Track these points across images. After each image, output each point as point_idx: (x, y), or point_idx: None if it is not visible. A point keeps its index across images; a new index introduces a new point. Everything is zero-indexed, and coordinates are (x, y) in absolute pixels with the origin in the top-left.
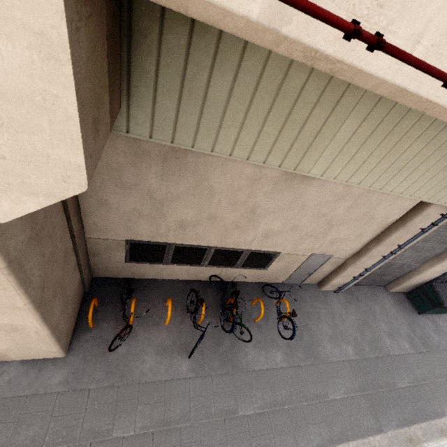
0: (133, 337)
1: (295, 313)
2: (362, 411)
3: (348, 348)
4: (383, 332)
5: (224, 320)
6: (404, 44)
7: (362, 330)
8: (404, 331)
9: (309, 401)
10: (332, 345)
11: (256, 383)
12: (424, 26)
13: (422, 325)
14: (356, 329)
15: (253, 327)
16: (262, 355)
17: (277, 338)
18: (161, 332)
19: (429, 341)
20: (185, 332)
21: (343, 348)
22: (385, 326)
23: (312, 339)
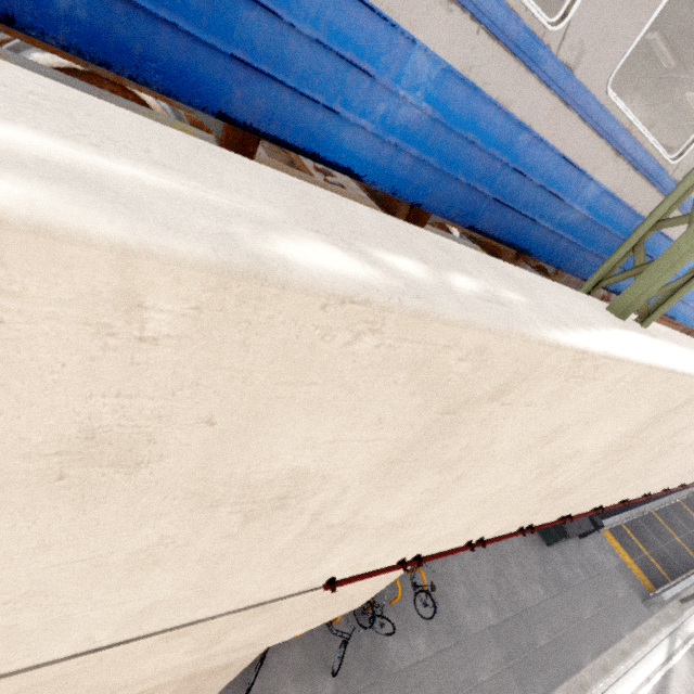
0: (264, 665)
1: (434, 587)
2: (510, 687)
3: (487, 612)
4: (517, 579)
5: (370, 620)
6: (541, 521)
7: (497, 583)
8: (536, 573)
9: (459, 692)
10: (471, 612)
11: (405, 685)
12: (548, 516)
13: (551, 560)
14: (491, 583)
15: (390, 612)
16: (405, 647)
17: (416, 619)
18: (293, 649)
19: (560, 579)
20: (319, 640)
21: (483, 613)
22: (518, 571)
23: (451, 610)
